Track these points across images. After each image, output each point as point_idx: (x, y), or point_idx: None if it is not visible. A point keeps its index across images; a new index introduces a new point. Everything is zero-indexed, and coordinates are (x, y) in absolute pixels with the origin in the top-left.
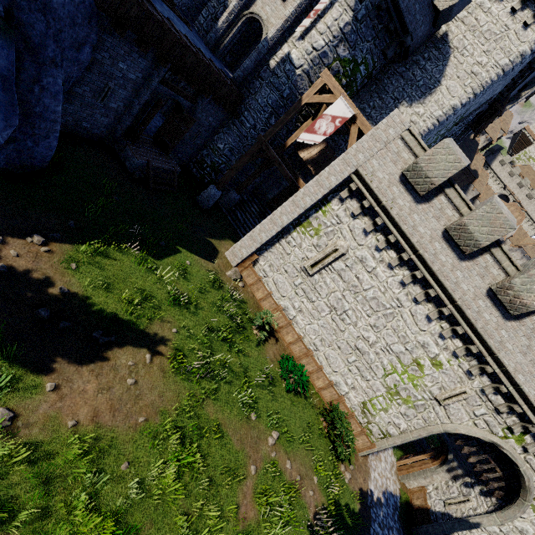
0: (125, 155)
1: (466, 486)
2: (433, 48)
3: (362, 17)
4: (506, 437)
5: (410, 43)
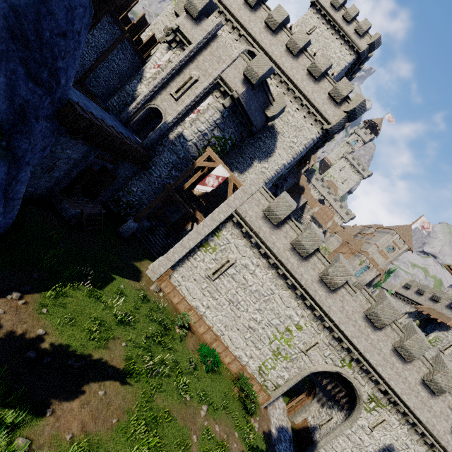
0: (62, 207)
1: (329, 408)
2: (268, 131)
3: (226, 116)
4: (343, 366)
5: (255, 130)
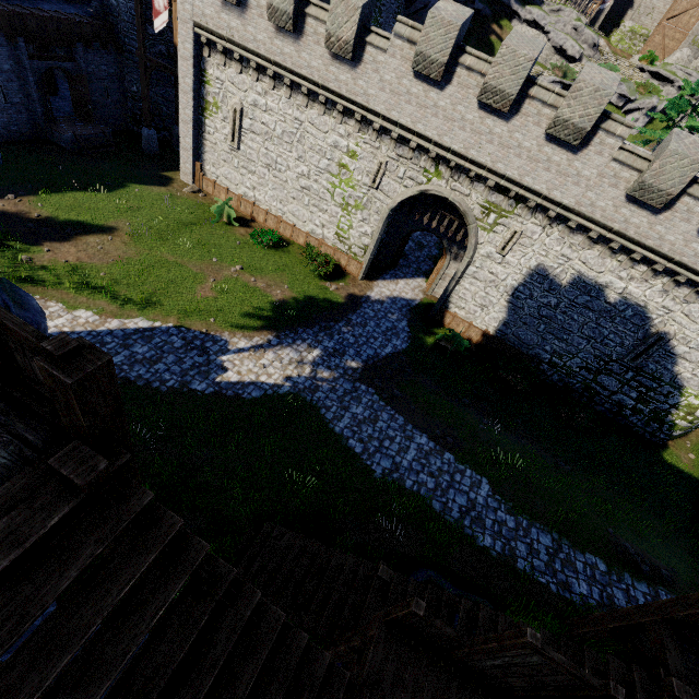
0: (57, 139)
1: None
2: None
3: None
4: (430, 180)
5: None
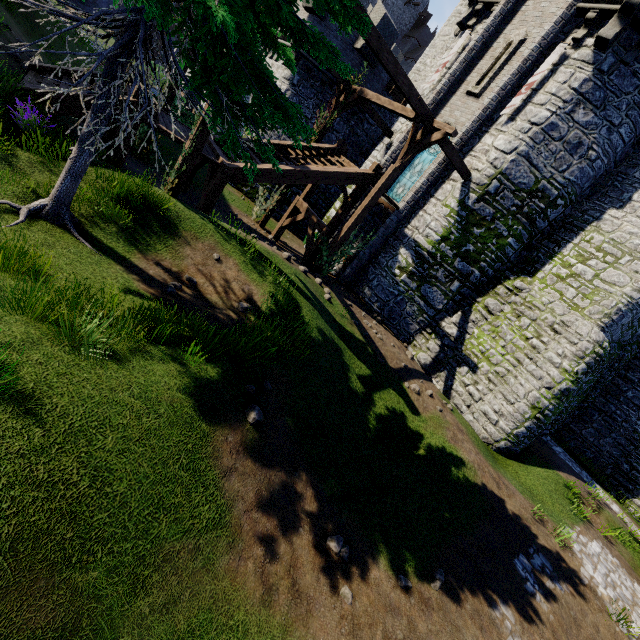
0: None
1: None
2: None
3: None
4: None
5: None
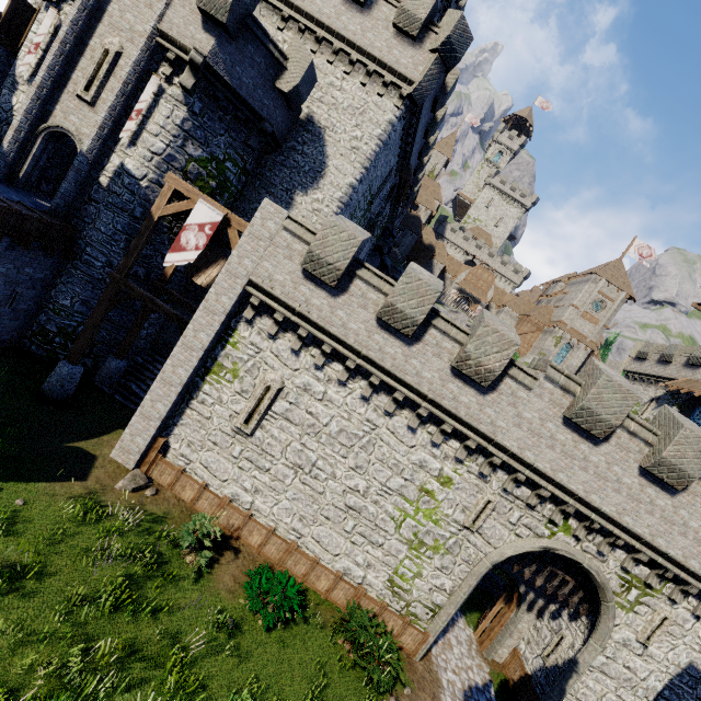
0: None
1: (553, 618)
2: (304, 132)
3: (200, 110)
4: (554, 533)
5: (271, 129)
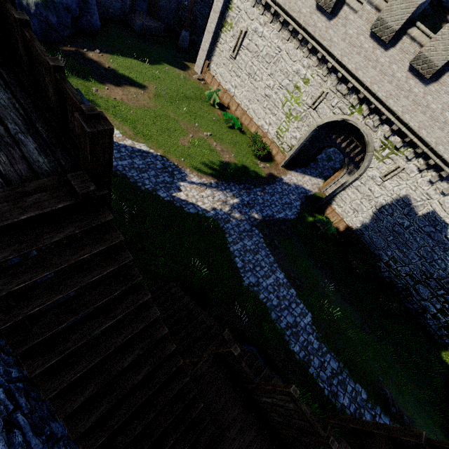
0: (133, 24)
1: None
2: None
3: None
4: (352, 113)
5: None
